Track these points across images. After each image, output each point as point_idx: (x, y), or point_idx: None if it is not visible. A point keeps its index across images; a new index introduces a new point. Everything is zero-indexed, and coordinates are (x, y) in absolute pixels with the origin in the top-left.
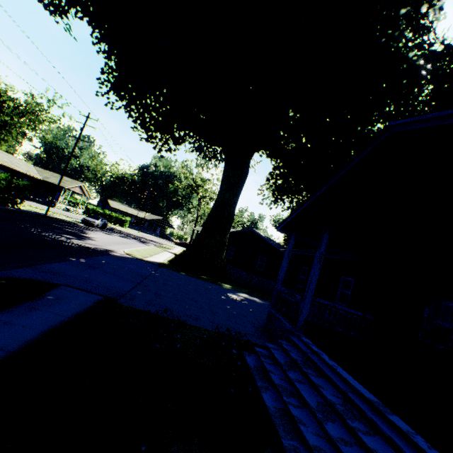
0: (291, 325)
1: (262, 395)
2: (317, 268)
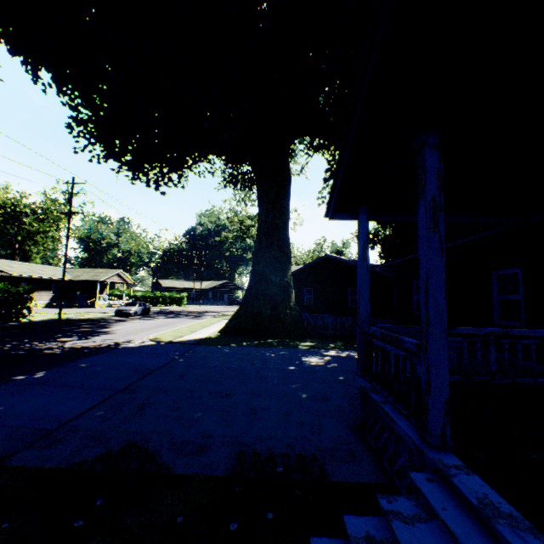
0: (413, 422)
1: None
2: (434, 248)
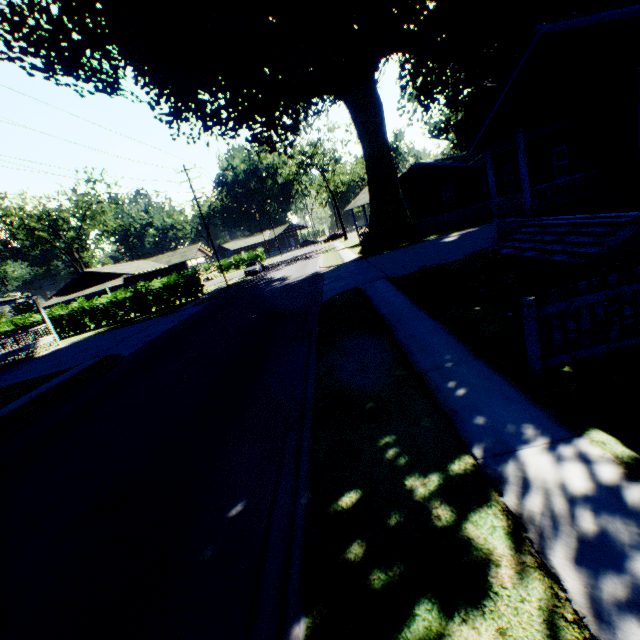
0: (521, 218)
1: (523, 255)
2: (524, 165)
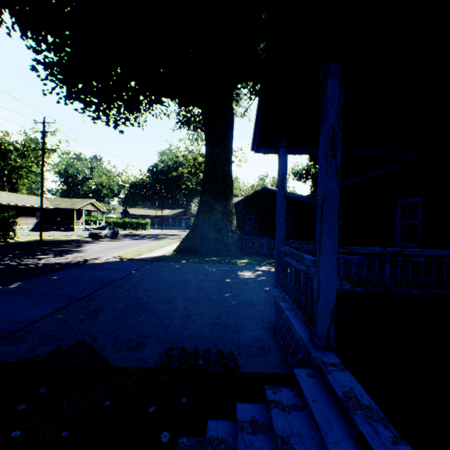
0: (307, 326)
1: None
2: (330, 174)
